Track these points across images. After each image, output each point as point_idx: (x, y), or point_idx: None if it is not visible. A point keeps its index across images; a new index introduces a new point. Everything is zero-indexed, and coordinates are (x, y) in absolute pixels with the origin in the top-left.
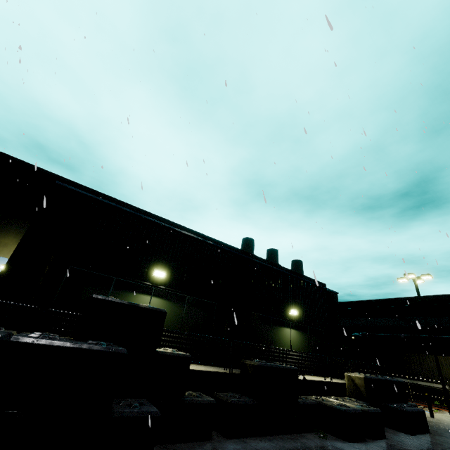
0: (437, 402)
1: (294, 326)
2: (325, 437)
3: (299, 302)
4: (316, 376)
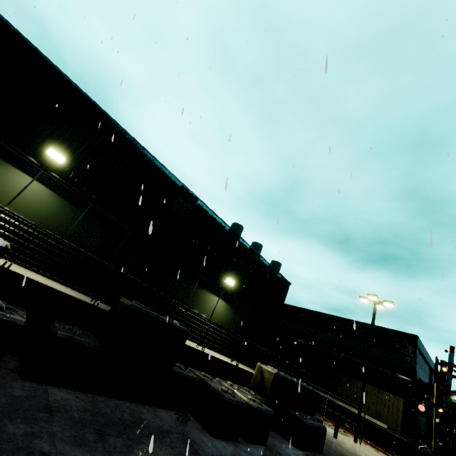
0: (347, 425)
1: (225, 297)
2: (185, 421)
3: (241, 275)
4: (228, 358)
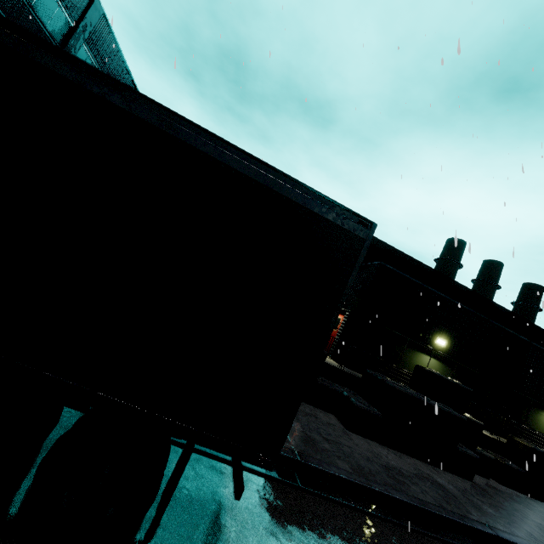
0: None
1: None
2: None
3: None
4: None
